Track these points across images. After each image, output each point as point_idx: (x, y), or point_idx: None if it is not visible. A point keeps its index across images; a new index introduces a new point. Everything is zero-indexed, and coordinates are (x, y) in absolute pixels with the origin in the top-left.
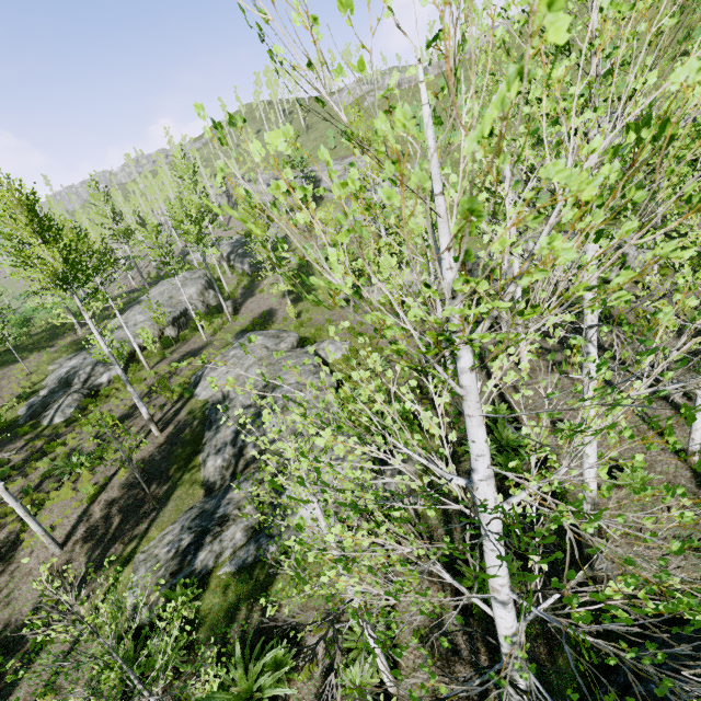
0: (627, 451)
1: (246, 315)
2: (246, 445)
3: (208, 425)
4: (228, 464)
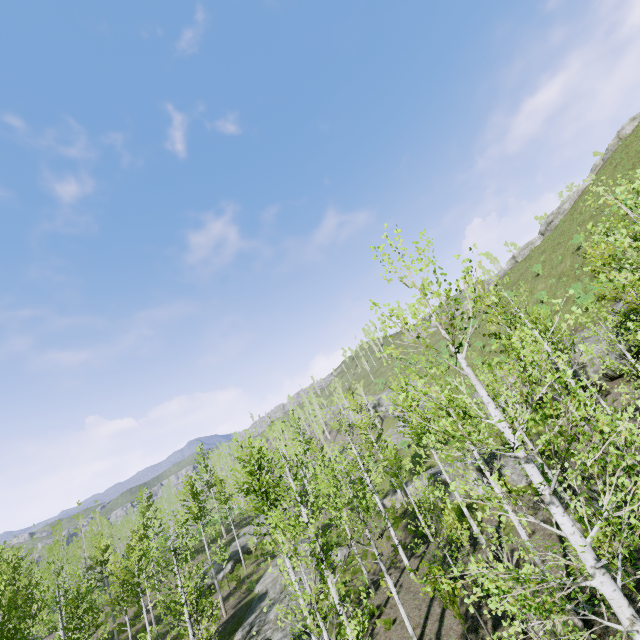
0: (402, 639)
1: (318, 522)
2: (255, 625)
3: (249, 611)
4: (242, 638)
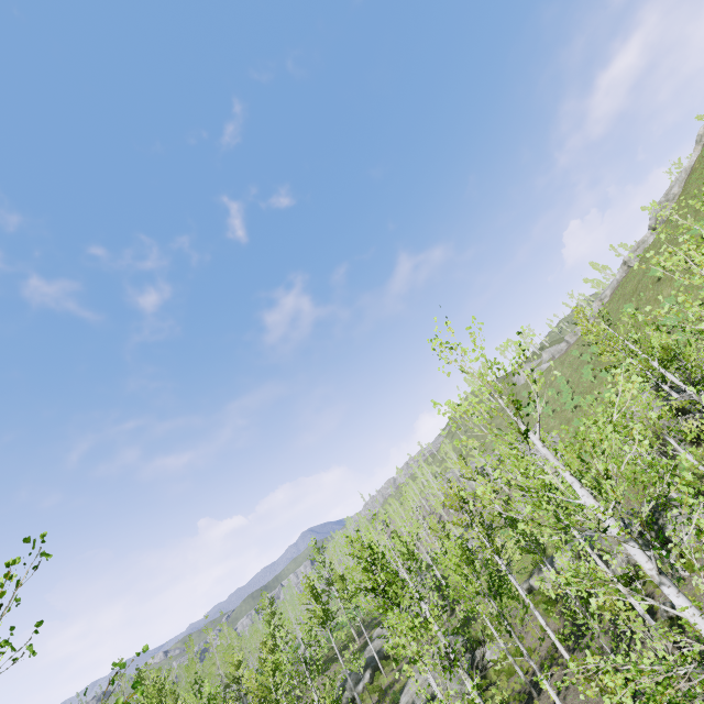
0: None
1: (458, 615)
2: None
3: None
4: None
